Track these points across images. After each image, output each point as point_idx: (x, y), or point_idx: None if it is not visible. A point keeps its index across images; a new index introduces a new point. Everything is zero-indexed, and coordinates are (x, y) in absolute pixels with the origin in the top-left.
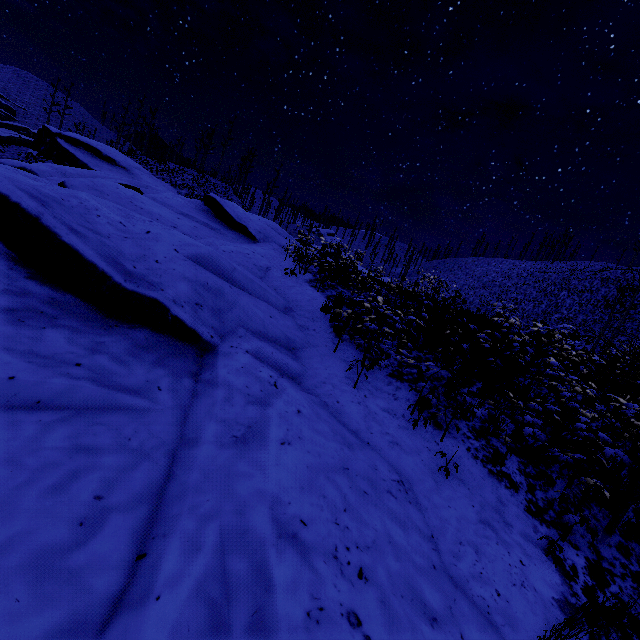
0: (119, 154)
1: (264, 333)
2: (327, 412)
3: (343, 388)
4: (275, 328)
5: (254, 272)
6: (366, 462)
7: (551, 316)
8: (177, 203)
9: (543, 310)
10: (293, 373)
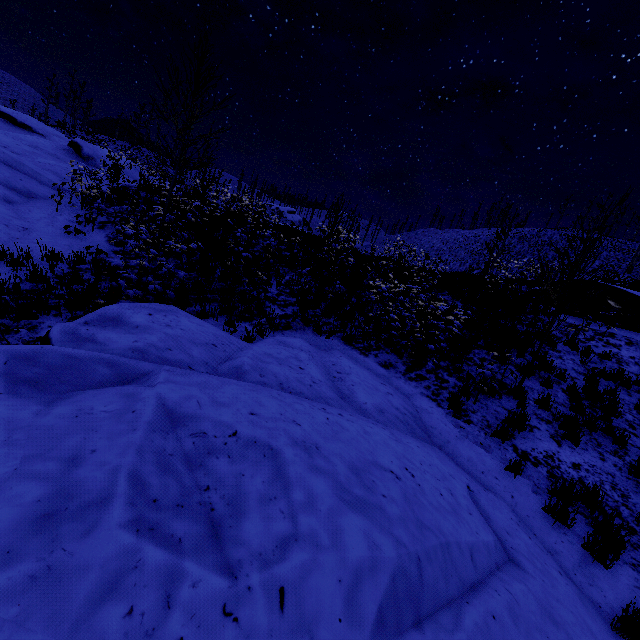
0: (37, 122)
1: (5, 184)
2: (11, 209)
3: (46, 210)
4: (19, 184)
5: (61, 176)
6: (4, 217)
7: (471, 272)
8: (35, 141)
9: (467, 268)
10: (11, 200)
